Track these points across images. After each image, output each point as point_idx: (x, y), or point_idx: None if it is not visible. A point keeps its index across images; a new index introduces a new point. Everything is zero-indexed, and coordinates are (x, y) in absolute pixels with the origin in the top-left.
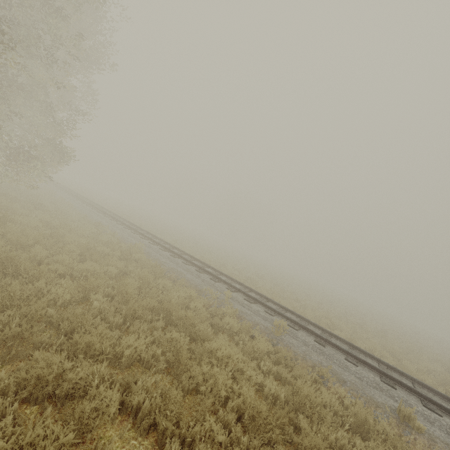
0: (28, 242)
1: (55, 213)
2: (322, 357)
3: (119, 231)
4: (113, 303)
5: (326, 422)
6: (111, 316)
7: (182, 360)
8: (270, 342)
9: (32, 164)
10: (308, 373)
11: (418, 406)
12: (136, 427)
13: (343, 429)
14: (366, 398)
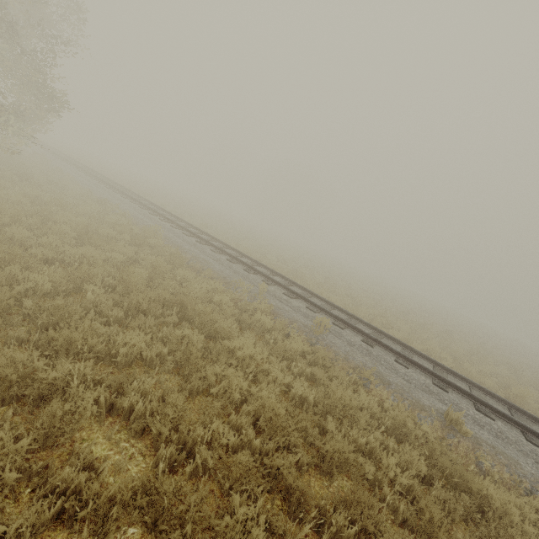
0: (2, 220)
1: (48, 187)
2: (368, 358)
3: (133, 211)
4: (112, 295)
5: (359, 425)
6: (109, 309)
7: (192, 359)
8: (308, 341)
9: (5, 118)
10: (348, 375)
11: (469, 410)
12: (129, 429)
13: (378, 432)
14: (411, 401)
